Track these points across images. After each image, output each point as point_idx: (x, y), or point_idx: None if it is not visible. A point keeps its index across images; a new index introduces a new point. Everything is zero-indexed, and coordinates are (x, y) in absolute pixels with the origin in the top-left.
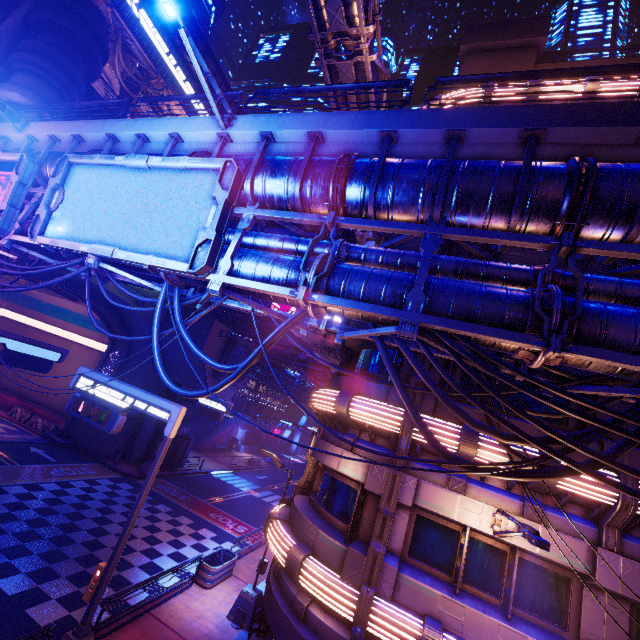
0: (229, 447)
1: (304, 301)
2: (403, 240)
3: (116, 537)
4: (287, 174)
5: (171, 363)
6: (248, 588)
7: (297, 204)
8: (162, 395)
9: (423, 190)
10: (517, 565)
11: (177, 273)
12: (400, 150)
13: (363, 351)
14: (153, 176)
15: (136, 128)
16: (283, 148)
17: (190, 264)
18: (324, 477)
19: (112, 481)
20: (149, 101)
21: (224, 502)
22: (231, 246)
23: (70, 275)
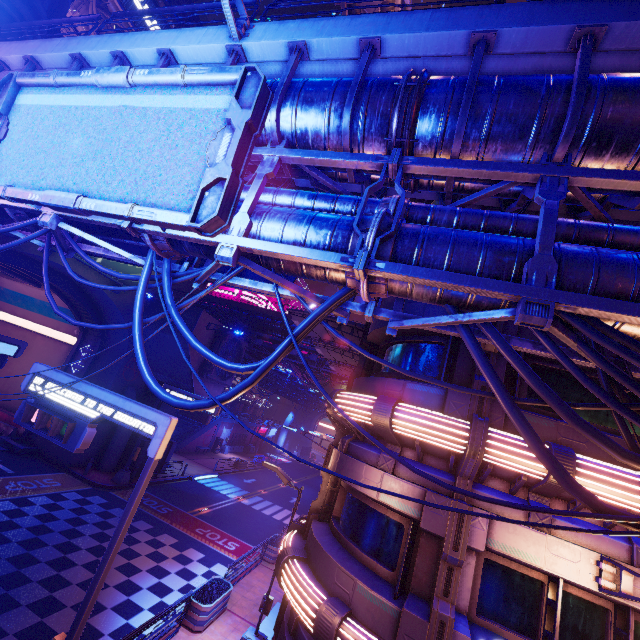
0: (213, 448)
1: (364, 272)
2: (489, 194)
3: (84, 569)
4: (329, 97)
5: (151, 358)
6: (249, 633)
7: (344, 139)
8: (140, 394)
9: (540, 113)
10: (633, 632)
11: (170, 234)
12: (490, 68)
13: (394, 346)
14: (136, 97)
15: (111, 45)
16: (317, 70)
17: (192, 215)
18: (351, 502)
19: (81, 494)
20: (129, 15)
21: (211, 513)
22: (248, 197)
23: (18, 241)
